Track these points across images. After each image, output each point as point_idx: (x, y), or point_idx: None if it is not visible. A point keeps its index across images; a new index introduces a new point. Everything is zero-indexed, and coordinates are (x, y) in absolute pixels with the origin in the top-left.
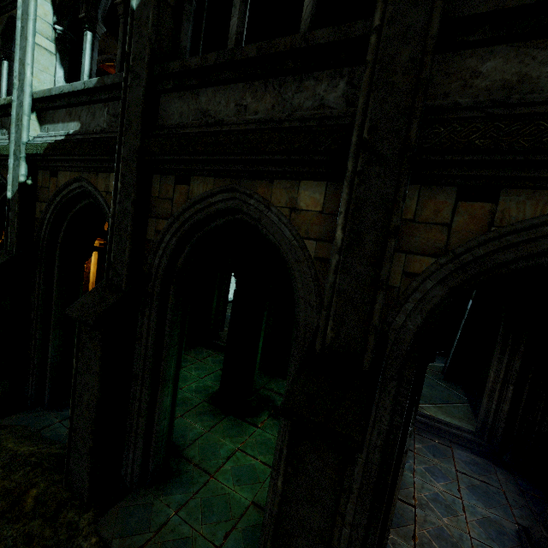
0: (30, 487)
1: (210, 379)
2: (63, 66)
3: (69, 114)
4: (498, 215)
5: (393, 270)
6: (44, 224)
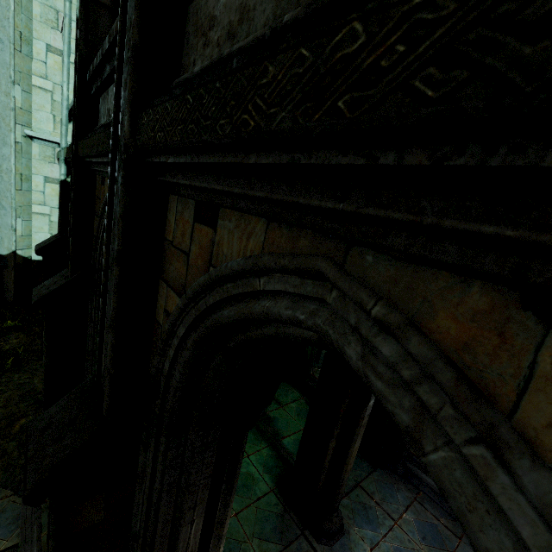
0: (23, 416)
1: None
2: None
3: None
4: (216, 248)
5: (161, 303)
6: None
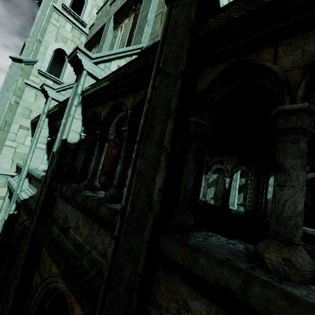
0: None
1: None
2: (48, 154)
3: (36, 183)
4: None
5: None
6: (15, 236)
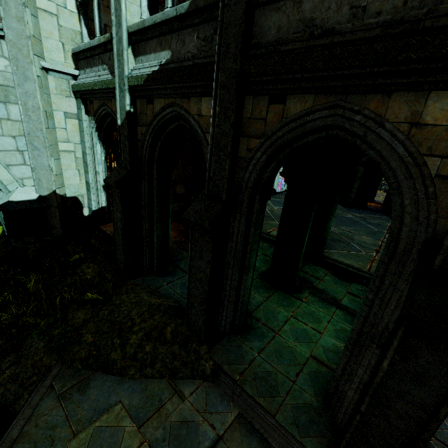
0: (166, 325)
1: (257, 261)
2: None
3: (160, 43)
4: None
5: None
6: (145, 145)
